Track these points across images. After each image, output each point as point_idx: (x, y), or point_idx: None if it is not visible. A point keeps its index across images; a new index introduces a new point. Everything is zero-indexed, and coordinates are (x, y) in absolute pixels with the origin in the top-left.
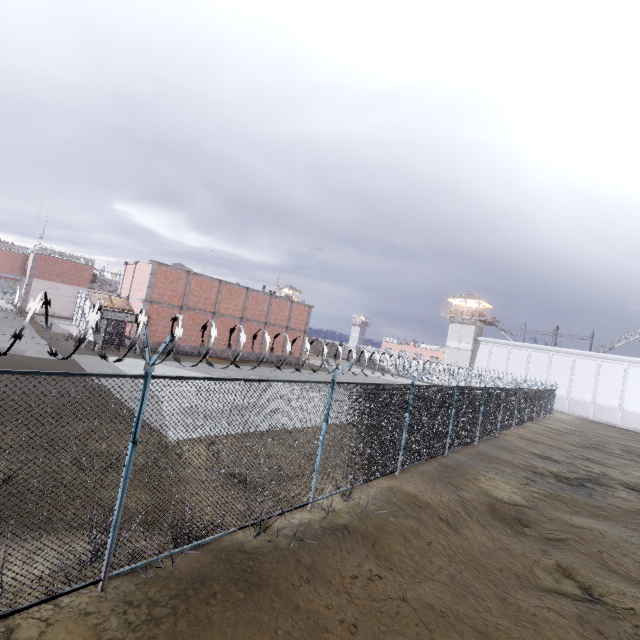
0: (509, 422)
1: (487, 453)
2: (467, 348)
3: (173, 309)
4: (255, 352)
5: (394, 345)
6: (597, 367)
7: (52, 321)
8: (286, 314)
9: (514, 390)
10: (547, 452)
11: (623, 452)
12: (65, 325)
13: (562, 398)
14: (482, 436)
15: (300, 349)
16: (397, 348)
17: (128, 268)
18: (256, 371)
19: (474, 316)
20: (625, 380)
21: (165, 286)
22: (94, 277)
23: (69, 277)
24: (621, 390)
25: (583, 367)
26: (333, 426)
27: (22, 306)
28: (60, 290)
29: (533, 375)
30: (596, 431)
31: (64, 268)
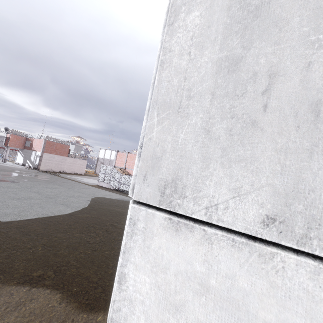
0: None
1: None
2: None
3: None
4: None
5: None
6: None
7: (68, 177)
8: None
9: None
10: None
11: None
12: (79, 179)
13: None
14: None
15: None
16: None
17: (120, 154)
18: None
19: None
20: None
21: None
22: (69, 150)
23: (59, 151)
24: None
25: None
26: None
27: (38, 167)
28: (55, 158)
29: None
30: None
31: (57, 147)
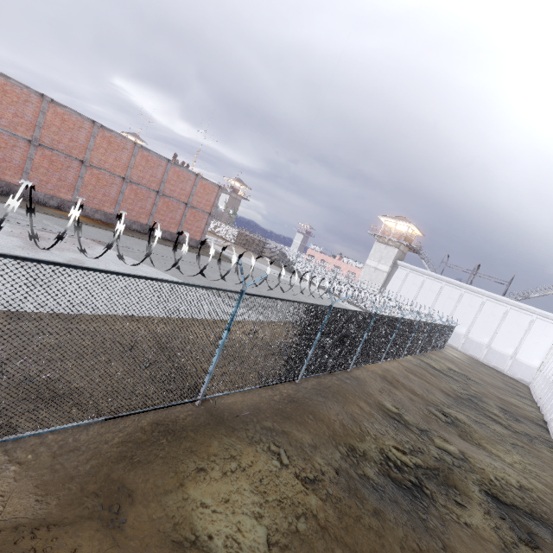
0: (376, 355)
1: (303, 400)
2: (384, 269)
3: (17, 140)
4: (141, 222)
5: (318, 253)
6: (504, 313)
7: None
8: (187, 188)
9: (393, 319)
10: (403, 405)
11: (501, 412)
12: None
13: (460, 335)
14: (315, 372)
15: (202, 232)
16: (320, 257)
17: None
18: (109, 237)
19: (400, 239)
20: (528, 331)
21: (3, 105)
22: None
23: None
24: (520, 340)
25: (490, 310)
26: (55, 317)
27: None
28: None
29: (439, 308)
30: (480, 376)
31: None
